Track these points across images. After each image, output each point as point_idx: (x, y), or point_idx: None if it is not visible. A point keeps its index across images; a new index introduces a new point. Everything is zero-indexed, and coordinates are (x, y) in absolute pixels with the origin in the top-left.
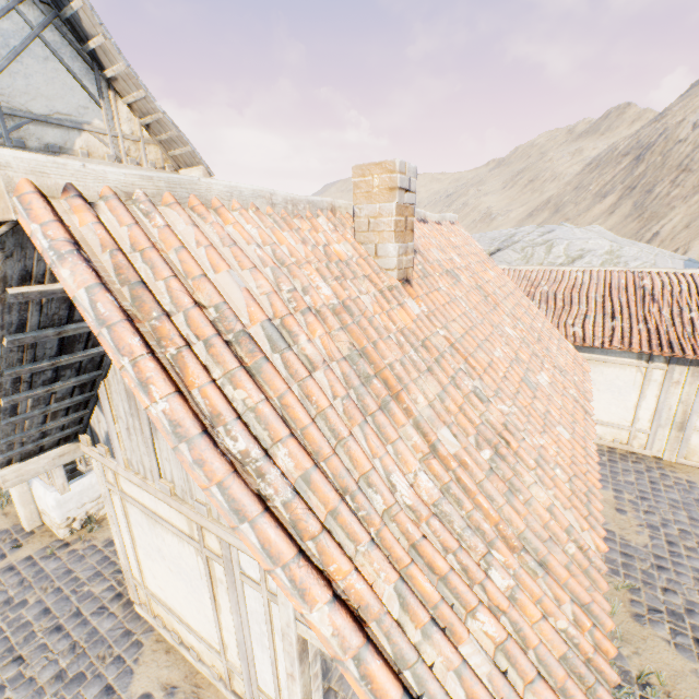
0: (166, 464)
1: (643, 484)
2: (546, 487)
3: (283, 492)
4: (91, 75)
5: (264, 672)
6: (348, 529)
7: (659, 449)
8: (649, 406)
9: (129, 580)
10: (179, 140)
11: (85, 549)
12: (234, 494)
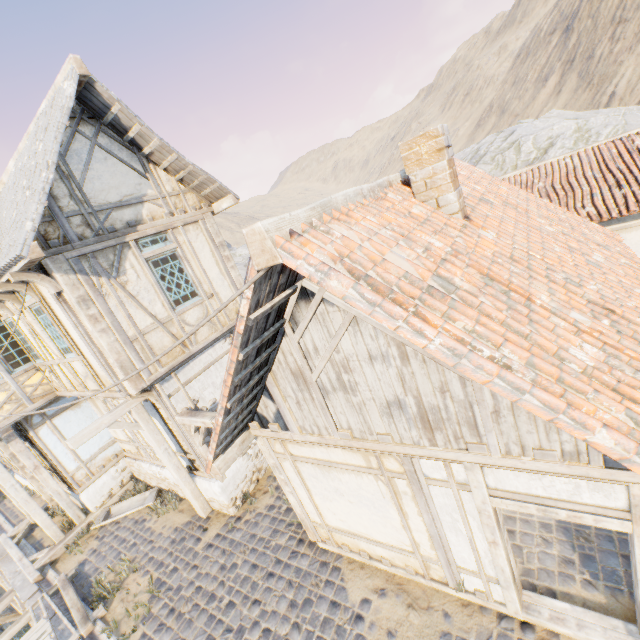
0: (341, 417)
1: None
2: None
3: (527, 373)
4: (134, 158)
5: (461, 552)
6: (575, 386)
7: None
8: None
9: (307, 526)
10: (208, 181)
11: (255, 517)
12: (510, 379)
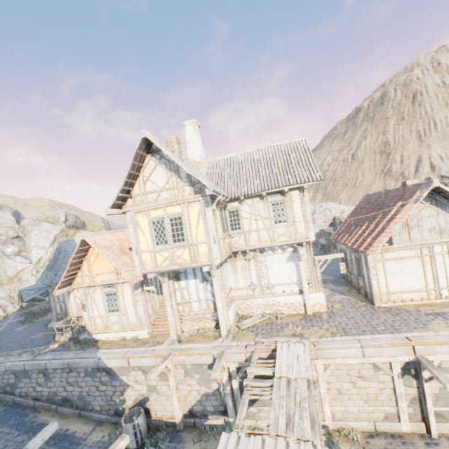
0: (414, 236)
1: None
2: None
3: None
4: None
5: (442, 280)
6: None
7: None
8: None
9: (377, 297)
10: None
11: (340, 309)
12: None
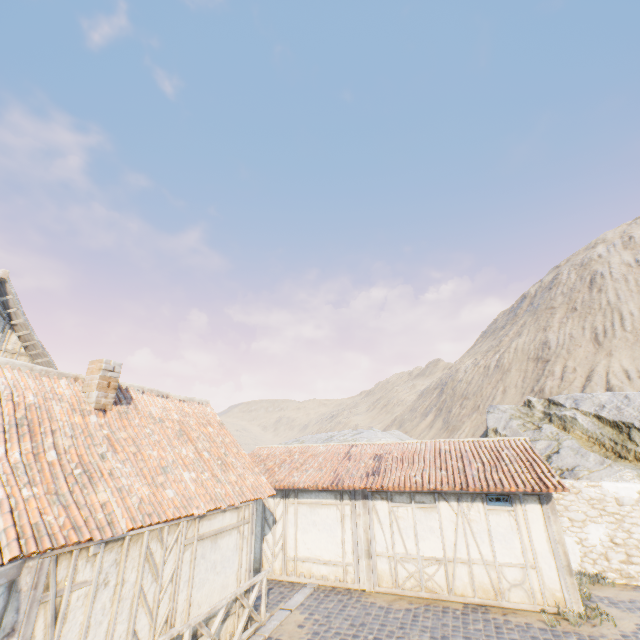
0: None
1: (336, 607)
2: (114, 496)
3: None
4: (2, 322)
5: None
6: None
7: (364, 581)
8: (349, 539)
9: None
10: (43, 354)
11: None
12: None
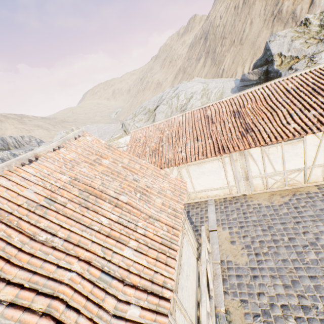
0: None
1: (240, 216)
2: None
3: None
4: None
5: None
6: None
7: (243, 191)
8: (230, 174)
9: None
10: None
11: None
12: None
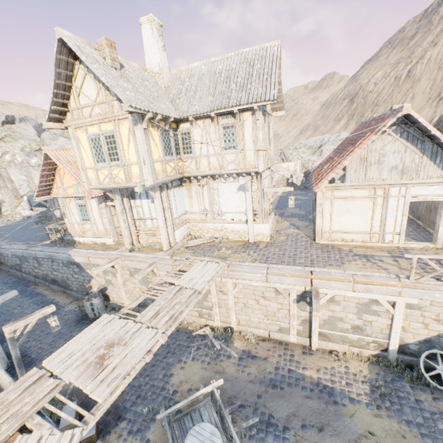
0: (371, 174)
1: None
2: None
3: None
4: None
5: (390, 224)
6: None
7: None
8: None
9: (318, 234)
10: (281, 102)
11: (281, 241)
12: None
